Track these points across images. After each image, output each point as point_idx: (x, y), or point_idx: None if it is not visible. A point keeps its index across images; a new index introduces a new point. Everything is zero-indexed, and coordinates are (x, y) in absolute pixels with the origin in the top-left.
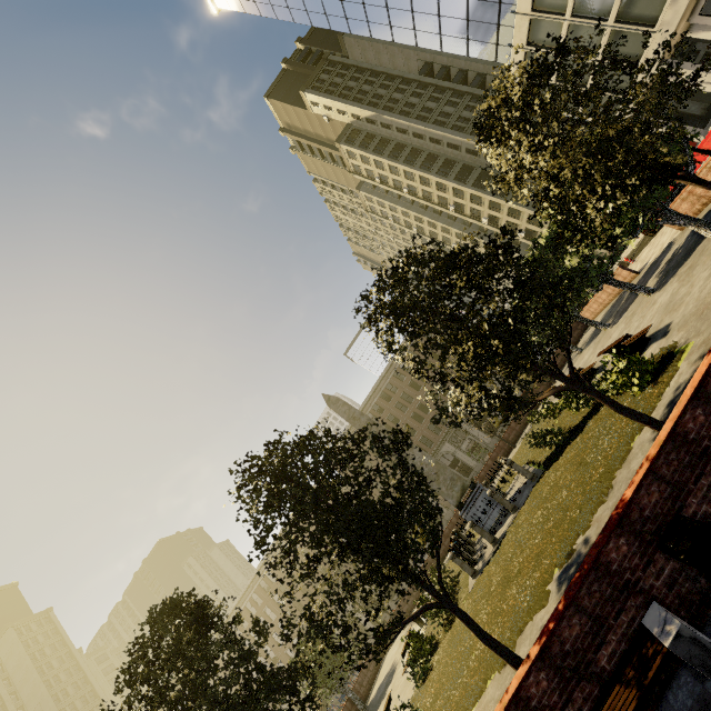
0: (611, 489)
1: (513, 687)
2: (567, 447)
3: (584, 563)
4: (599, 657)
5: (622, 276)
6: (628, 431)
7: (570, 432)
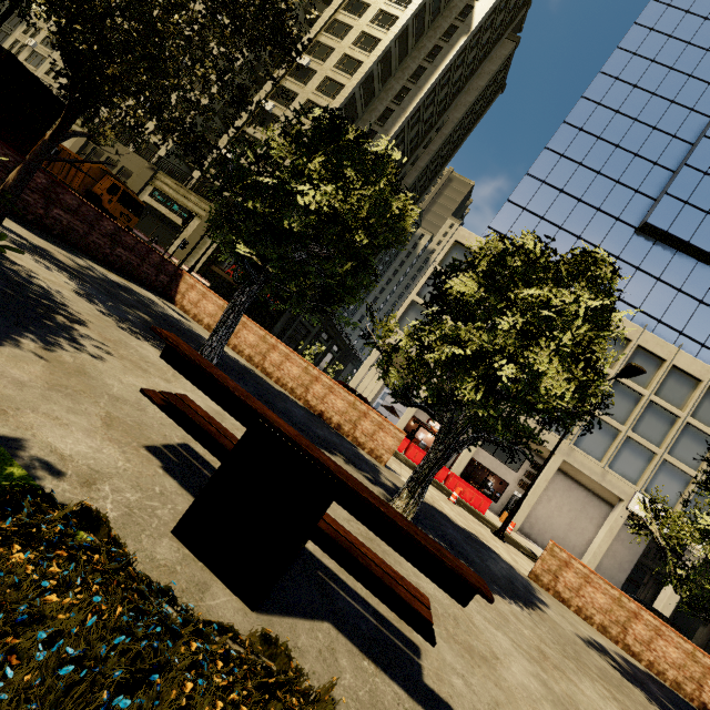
0: None
1: None
2: None
3: None
4: None
5: (378, 433)
6: None
7: None
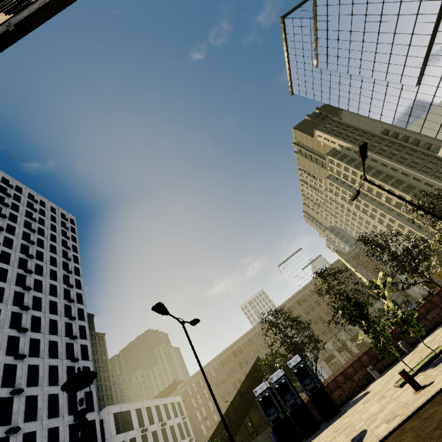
0: None
1: None
2: None
3: None
4: None
5: None
6: None
7: None
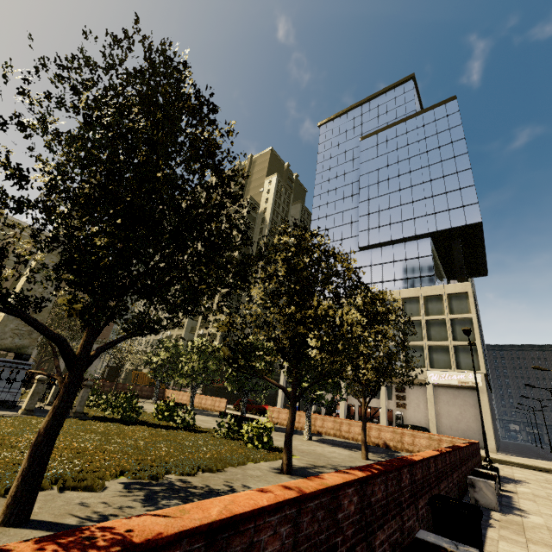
0: (221, 470)
1: (337, 479)
2: (143, 425)
3: (391, 462)
4: (378, 534)
5: (220, 404)
6: (244, 455)
7: (148, 422)
